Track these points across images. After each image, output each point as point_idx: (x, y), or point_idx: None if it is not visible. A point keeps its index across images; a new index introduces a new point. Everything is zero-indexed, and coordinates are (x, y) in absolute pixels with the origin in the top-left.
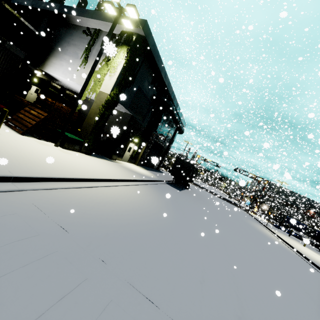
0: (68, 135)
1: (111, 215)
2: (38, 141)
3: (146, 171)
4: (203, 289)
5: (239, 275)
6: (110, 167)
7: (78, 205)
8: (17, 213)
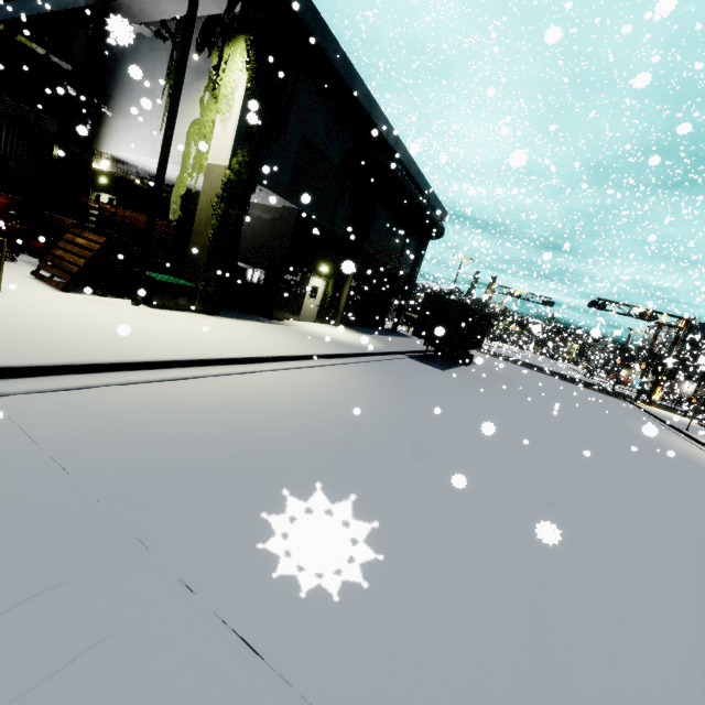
0: (156, 277)
1: (217, 432)
2: (94, 300)
3: (359, 336)
4: (423, 598)
5: (562, 555)
6: (261, 335)
7: (133, 417)
8: None
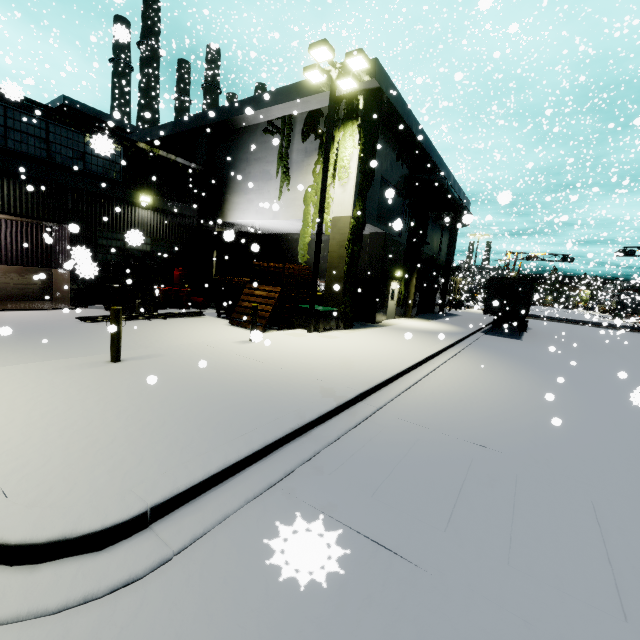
0: (318, 309)
1: (498, 414)
2: (289, 334)
3: (434, 323)
4: None
5: None
6: (396, 338)
7: (448, 411)
8: (418, 438)
